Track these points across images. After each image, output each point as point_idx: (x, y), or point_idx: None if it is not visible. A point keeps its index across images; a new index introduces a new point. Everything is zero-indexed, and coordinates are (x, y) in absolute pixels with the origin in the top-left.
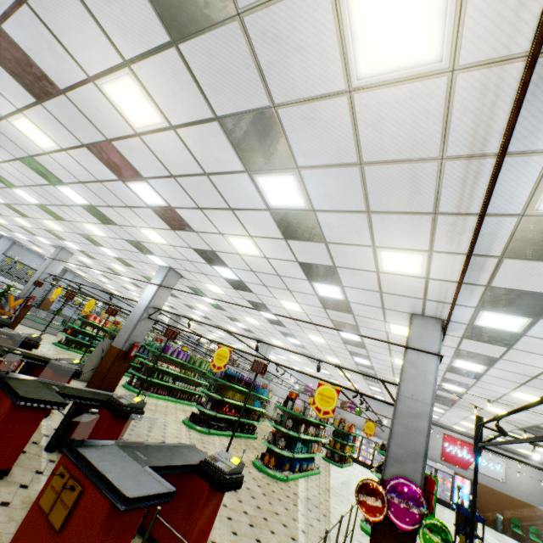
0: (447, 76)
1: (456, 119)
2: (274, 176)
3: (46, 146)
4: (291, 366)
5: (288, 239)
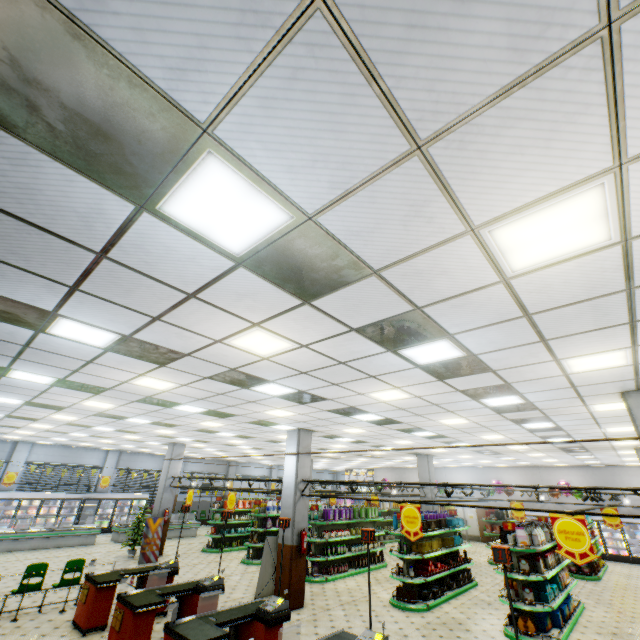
0: (620, 245)
1: (639, 263)
2: (422, 346)
3: (165, 387)
4: (459, 463)
5: (444, 379)
